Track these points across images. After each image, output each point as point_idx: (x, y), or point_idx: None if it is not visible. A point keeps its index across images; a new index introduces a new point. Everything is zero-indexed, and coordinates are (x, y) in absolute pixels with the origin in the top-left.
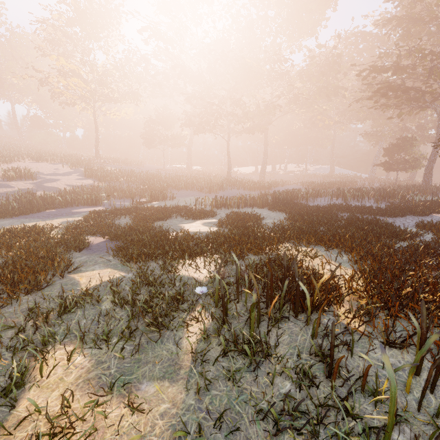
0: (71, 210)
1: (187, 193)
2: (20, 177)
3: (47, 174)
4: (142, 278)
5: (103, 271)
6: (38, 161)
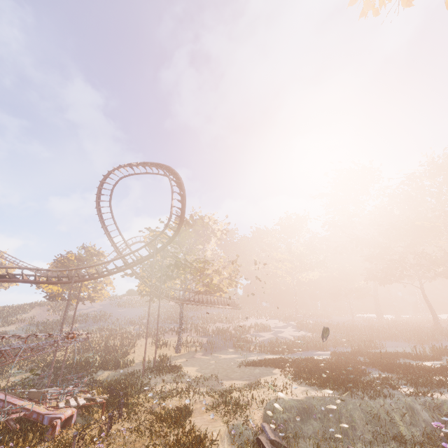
0: (311, 352)
1: (393, 344)
2: (264, 330)
3: (273, 327)
4: (413, 376)
5: (385, 375)
6: (259, 318)
